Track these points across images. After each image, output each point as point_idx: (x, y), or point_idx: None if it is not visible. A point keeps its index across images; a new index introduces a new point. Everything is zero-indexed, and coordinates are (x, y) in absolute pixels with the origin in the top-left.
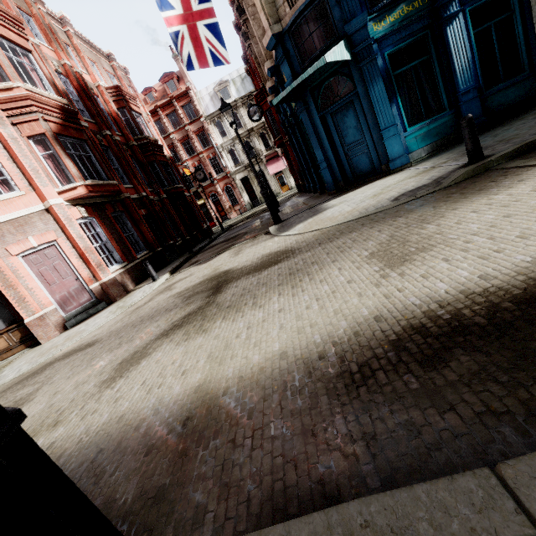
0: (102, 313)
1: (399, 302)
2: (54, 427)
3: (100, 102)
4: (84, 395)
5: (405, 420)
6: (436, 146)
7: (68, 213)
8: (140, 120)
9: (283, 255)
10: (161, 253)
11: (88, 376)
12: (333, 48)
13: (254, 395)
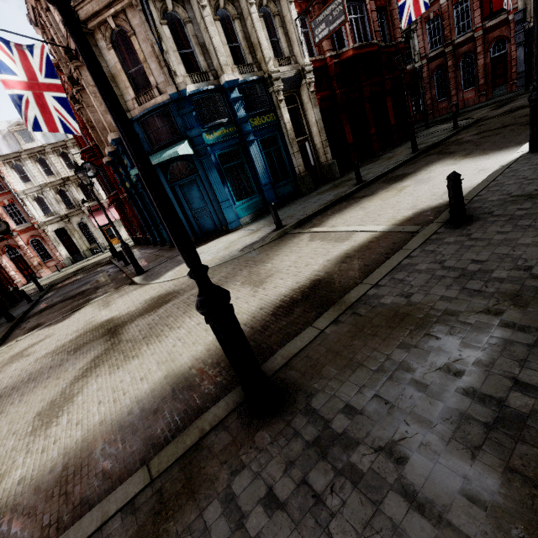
0: None
1: (268, 300)
2: (1, 478)
3: None
4: (12, 450)
5: (286, 333)
6: (255, 215)
7: None
8: None
9: (169, 296)
10: None
11: None
12: (182, 146)
13: (213, 359)
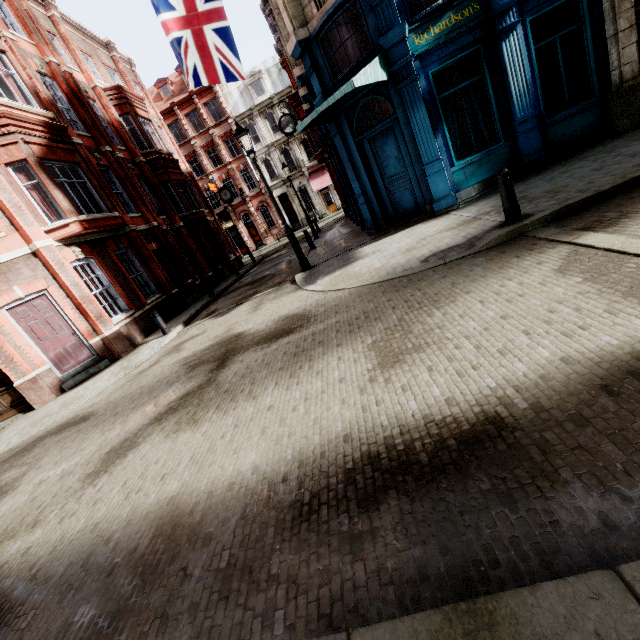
0: (104, 374)
1: (371, 420)
2: (33, 528)
3: (98, 108)
4: (66, 491)
5: (324, 566)
6: (489, 185)
7: (59, 256)
8: (149, 128)
9: (298, 323)
10: (176, 296)
11: (75, 465)
12: (364, 69)
13: (216, 517)
